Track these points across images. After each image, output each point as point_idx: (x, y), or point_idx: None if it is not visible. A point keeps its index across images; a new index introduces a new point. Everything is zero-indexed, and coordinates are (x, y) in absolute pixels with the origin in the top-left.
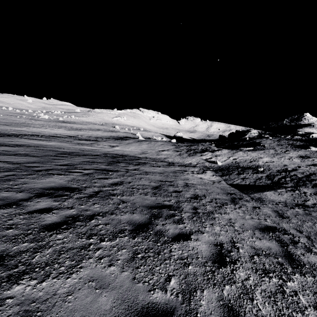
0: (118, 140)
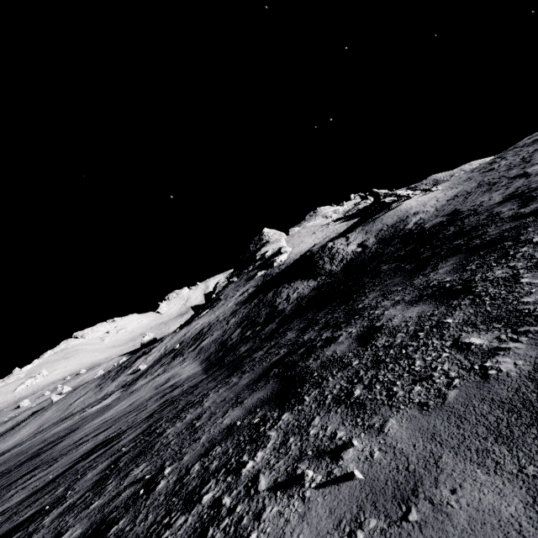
0: (3, 435)
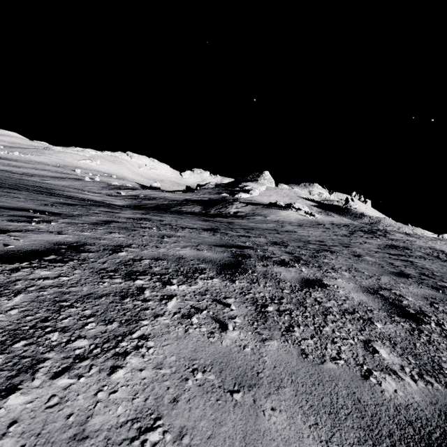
0: (57, 178)
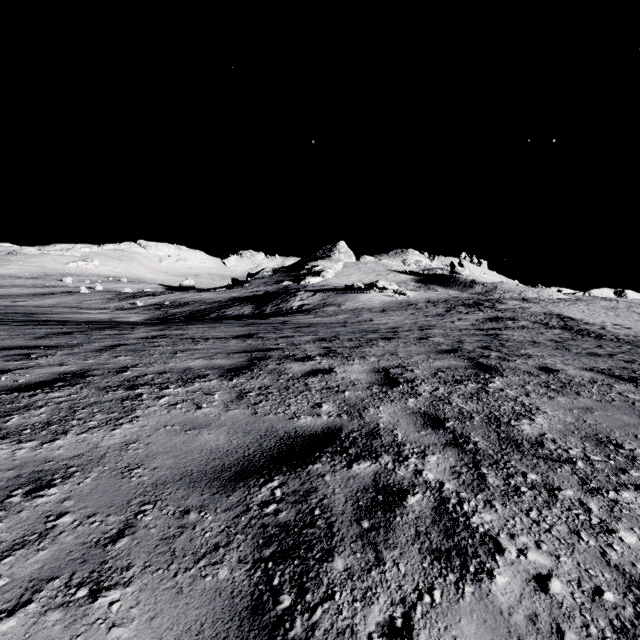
0: (37, 296)
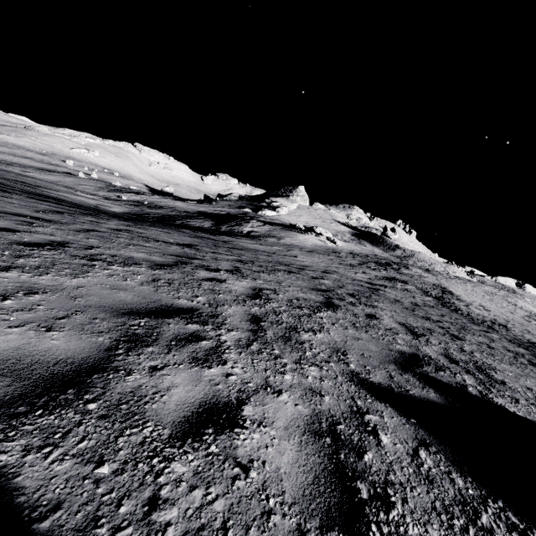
0: (42, 170)
